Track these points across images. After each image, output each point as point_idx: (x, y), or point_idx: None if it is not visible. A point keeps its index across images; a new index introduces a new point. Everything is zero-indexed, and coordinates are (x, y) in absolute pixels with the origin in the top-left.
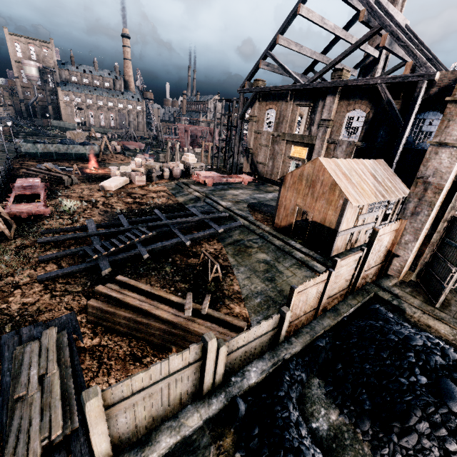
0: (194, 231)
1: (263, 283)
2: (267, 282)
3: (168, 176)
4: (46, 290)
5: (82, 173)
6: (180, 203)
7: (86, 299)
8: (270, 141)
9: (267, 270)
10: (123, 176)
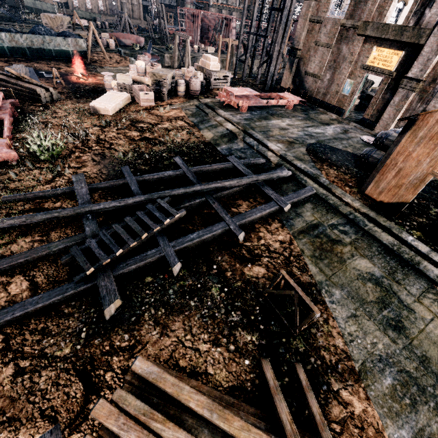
0: (240, 201)
1: (384, 333)
2: (391, 332)
3: (183, 91)
4: (5, 355)
5: (66, 83)
6: (208, 143)
7: (79, 382)
8: (335, 37)
9: (382, 300)
10: (121, 89)
